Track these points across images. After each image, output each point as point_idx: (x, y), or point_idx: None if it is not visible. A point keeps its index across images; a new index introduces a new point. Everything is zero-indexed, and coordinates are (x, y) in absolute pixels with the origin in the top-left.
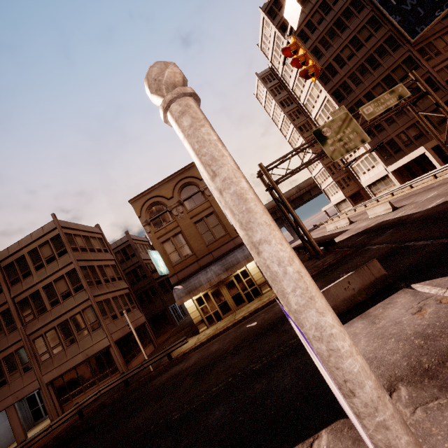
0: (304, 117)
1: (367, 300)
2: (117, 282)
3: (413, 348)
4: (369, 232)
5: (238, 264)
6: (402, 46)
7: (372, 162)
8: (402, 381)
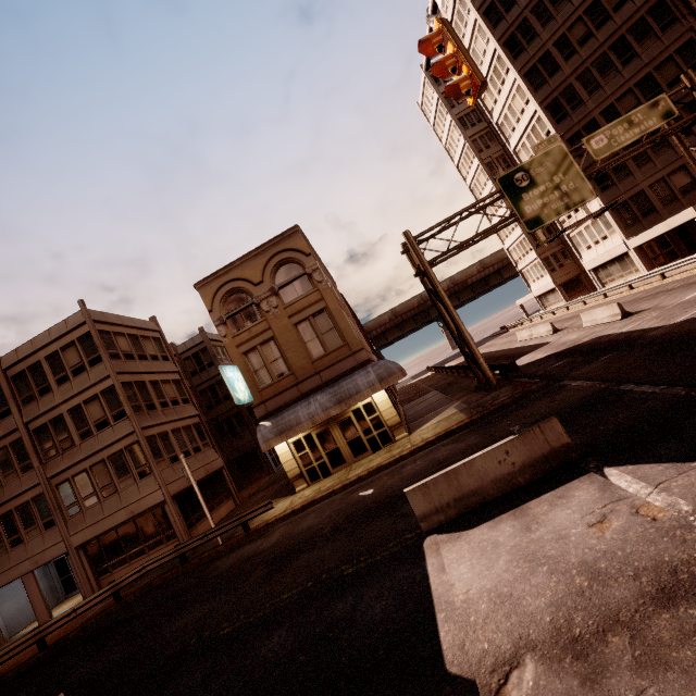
0: (499, 146)
1: (533, 484)
2: (181, 406)
3: (569, 591)
4: (575, 353)
5: (357, 394)
6: (679, 20)
7: (604, 230)
8: (533, 652)
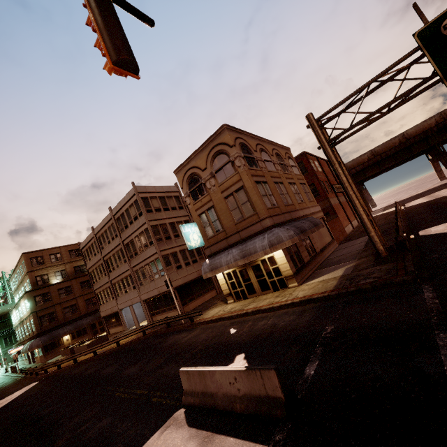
0: None
1: (245, 416)
2: None
3: None
4: None
5: (254, 253)
6: None
7: None
8: None
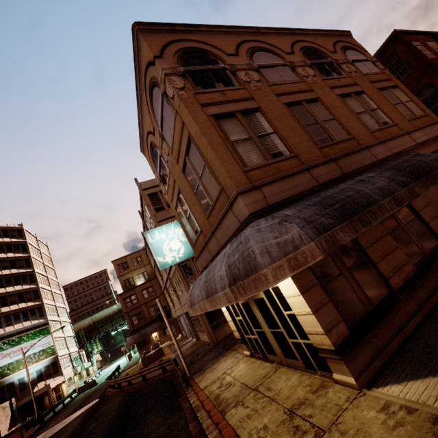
0: None
1: None
2: None
3: None
4: None
5: (215, 294)
6: None
7: None
8: None
